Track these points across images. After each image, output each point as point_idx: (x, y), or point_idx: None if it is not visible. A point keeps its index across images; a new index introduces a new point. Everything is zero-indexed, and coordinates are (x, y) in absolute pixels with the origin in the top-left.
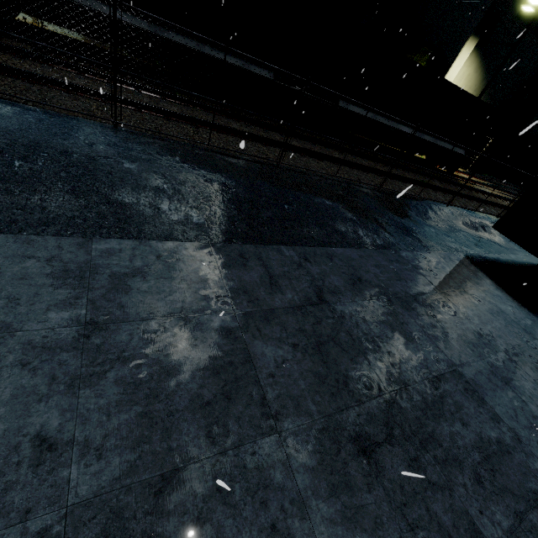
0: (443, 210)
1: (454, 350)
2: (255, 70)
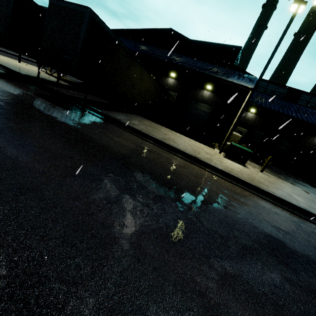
0: None
1: None
2: None
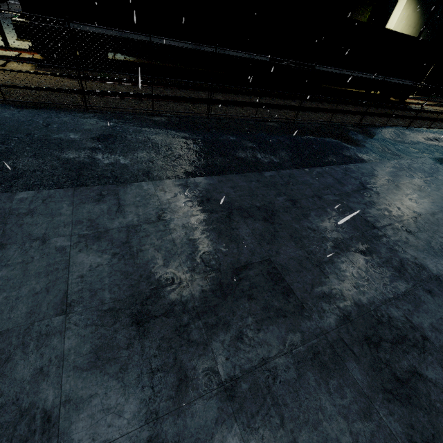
0: (405, 132)
1: (438, 203)
2: (257, 57)
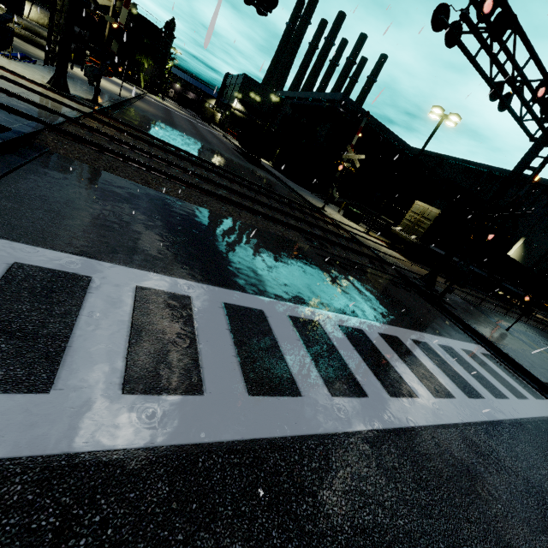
0: None
1: None
2: (483, 274)
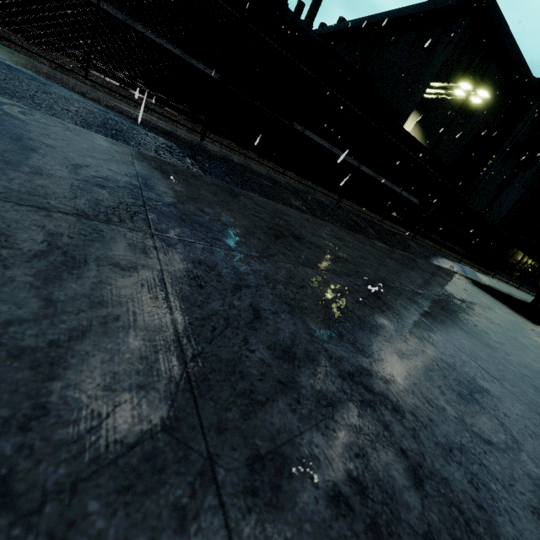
0: (409, 242)
1: None
2: (198, 66)
